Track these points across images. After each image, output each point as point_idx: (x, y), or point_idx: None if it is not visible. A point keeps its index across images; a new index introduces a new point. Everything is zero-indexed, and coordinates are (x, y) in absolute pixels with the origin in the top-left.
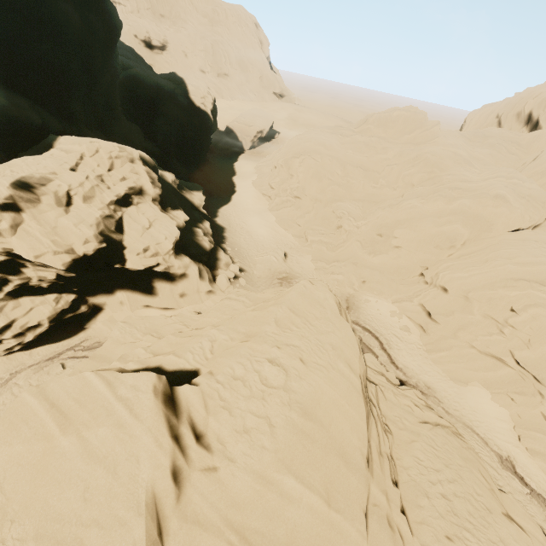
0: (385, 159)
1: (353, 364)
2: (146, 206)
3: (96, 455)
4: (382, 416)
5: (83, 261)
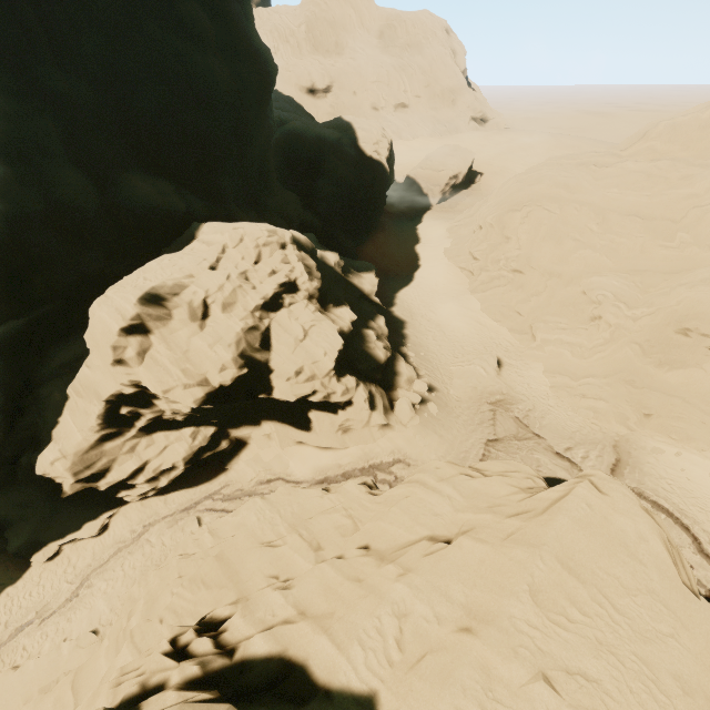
0: (688, 195)
1: None
2: (300, 308)
3: None
4: None
5: (219, 393)
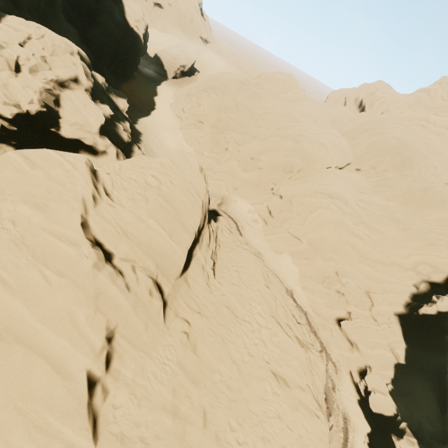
0: (266, 107)
1: (200, 194)
2: (79, 93)
3: (54, 178)
4: (217, 239)
5: (26, 117)
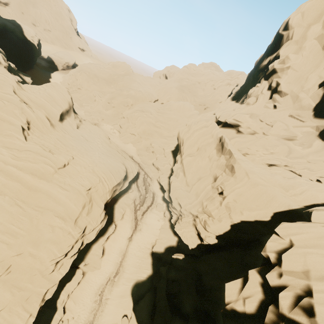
0: (113, 78)
1: (66, 97)
2: (1, 68)
3: (1, 80)
4: (81, 122)
5: None
